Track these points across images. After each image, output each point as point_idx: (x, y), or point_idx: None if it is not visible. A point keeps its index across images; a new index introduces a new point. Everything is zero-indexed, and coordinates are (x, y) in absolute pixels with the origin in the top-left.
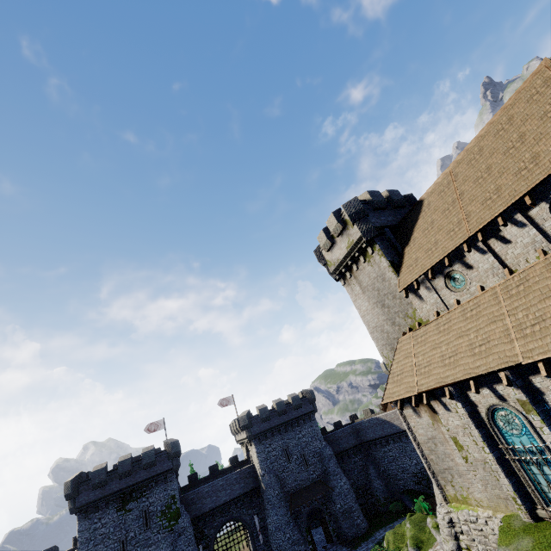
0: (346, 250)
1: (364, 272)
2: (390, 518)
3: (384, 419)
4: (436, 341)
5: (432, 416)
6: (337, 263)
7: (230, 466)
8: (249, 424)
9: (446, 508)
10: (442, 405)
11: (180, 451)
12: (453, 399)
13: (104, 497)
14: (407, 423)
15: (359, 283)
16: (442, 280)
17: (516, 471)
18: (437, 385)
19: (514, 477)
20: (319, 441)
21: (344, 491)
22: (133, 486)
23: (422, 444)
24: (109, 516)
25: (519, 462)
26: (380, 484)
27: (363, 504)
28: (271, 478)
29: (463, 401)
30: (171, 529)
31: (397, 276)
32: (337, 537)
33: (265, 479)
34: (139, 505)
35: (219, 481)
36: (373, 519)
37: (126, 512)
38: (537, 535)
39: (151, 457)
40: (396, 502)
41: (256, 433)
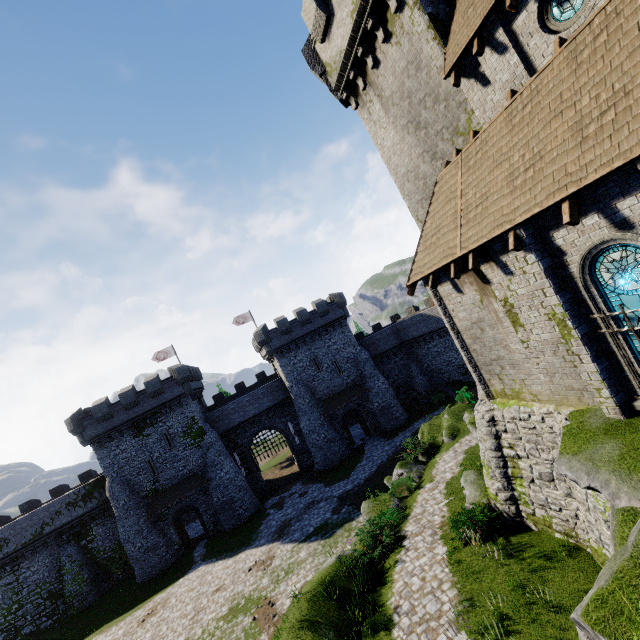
0: (351, 20)
1: (386, 65)
2: (431, 409)
3: (429, 315)
4: (502, 150)
5: (481, 289)
6: (341, 62)
7: (257, 382)
8: (266, 339)
9: (488, 405)
10: (499, 268)
11: (190, 376)
12: (521, 248)
13: (115, 428)
14: (443, 306)
15: (379, 95)
16: (534, 9)
17: (613, 351)
18: (495, 231)
19: (606, 360)
20: (353, 346)
21: (382, 390)
22: (144, 415)
23: (462, 332)
24: (127, 443)
25: (624, 337)
26: (423, 379)
27: (404, 399)
28: (300, 388)
29: (539, 250)
30: (198, 445)
31: (442, 48)
32: (375, 430)
33: (293, 391)
34: (157, 430)
35: (244, 398)
36: (413, 411)
37: (145, 437)
38: (630, 438)
39: (156, 386)
40: (438, 394)
41: (276, 347)
